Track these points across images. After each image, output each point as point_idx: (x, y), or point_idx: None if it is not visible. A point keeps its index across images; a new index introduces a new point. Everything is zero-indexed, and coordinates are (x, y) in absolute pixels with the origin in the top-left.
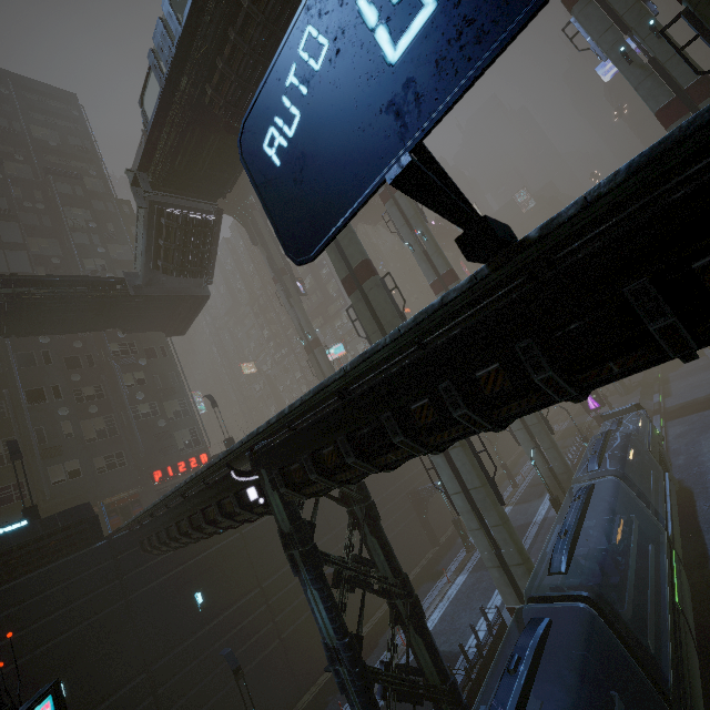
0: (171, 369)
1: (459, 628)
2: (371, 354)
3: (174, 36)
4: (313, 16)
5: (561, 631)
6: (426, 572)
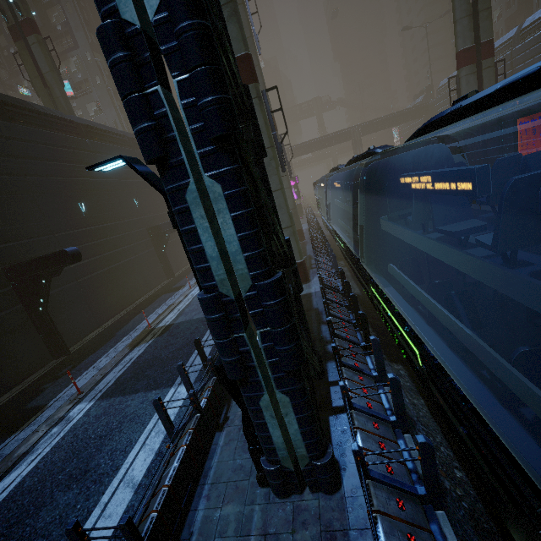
0: None
1: None
2: None
3: None
4: None
5: None
6: (164, 290)
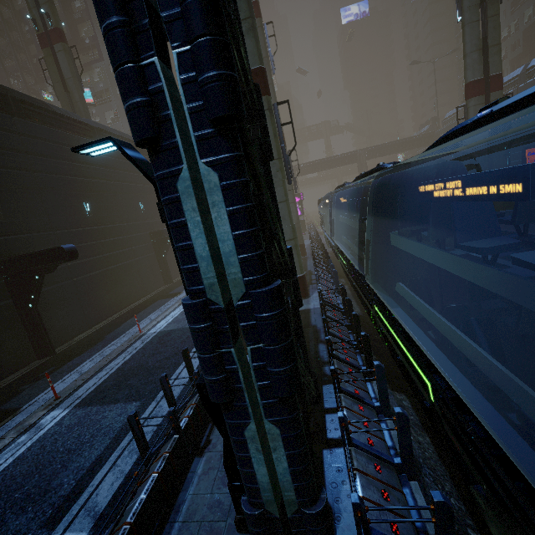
0: None
1: None
2: None
3: None
4: None
5: None
6: (160, 296)
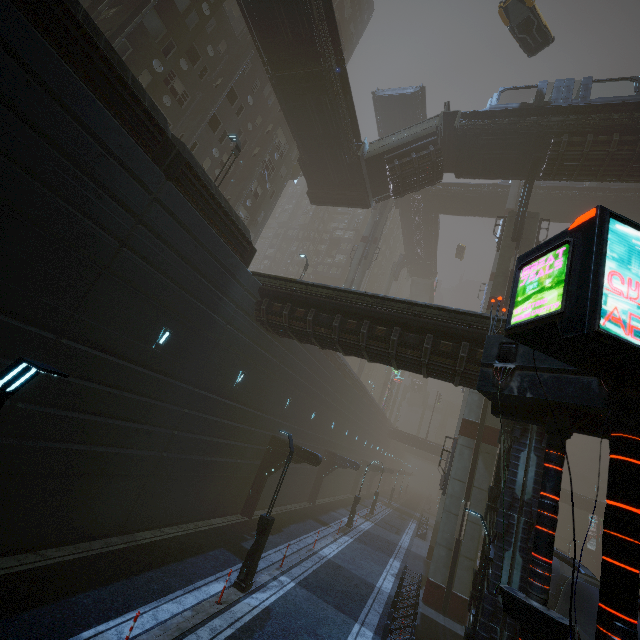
0: (266, 210)
1: (364, 569)
2: None
3: (580, 97)
4: None
5: None
6: (309, 514)
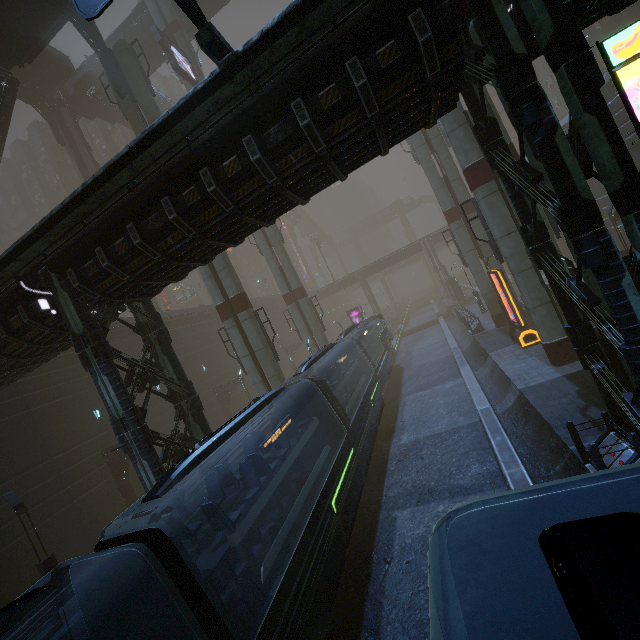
0: None
1: None
2: (149, 131)
3: None
4: None
5: (295, 402)
6: None
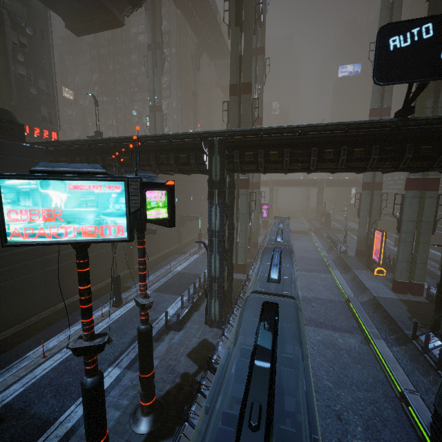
0: (45, 54)
1: (199, 268)
2: (342, 124)
3: None
4: (434, 23)
5: None
6: (176, 251)
